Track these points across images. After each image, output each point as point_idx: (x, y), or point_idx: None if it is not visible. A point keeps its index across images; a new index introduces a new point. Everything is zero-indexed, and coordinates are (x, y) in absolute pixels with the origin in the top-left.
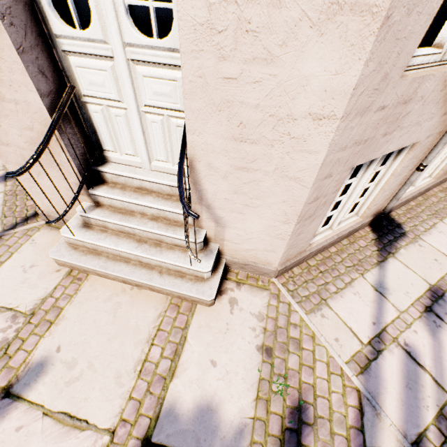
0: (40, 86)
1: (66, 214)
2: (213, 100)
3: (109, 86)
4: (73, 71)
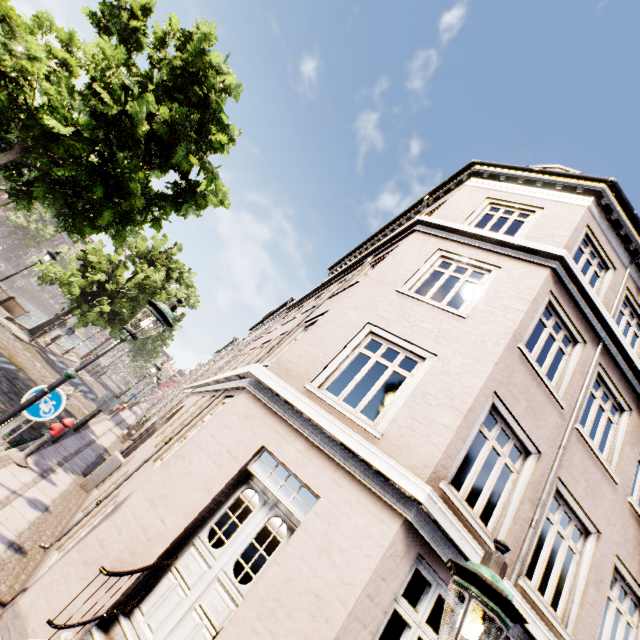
0: (170, 546)
1: (68, 627)
2: (241, 635)
3: (194, 576)
4: (186, 552)
